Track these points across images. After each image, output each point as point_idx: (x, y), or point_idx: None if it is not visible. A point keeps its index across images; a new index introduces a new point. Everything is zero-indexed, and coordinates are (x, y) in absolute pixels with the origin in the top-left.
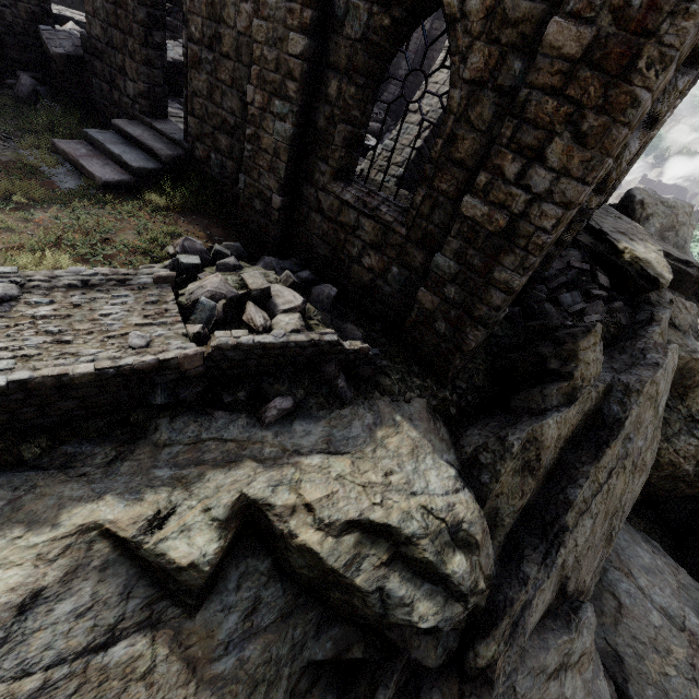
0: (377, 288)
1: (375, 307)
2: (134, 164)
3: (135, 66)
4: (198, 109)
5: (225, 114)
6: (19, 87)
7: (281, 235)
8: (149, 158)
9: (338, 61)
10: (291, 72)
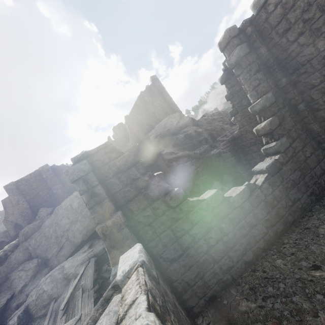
0: None
1: None
2: None
3: None
4: None
5: None
6: None
7: None
8: None
9: None
10: None
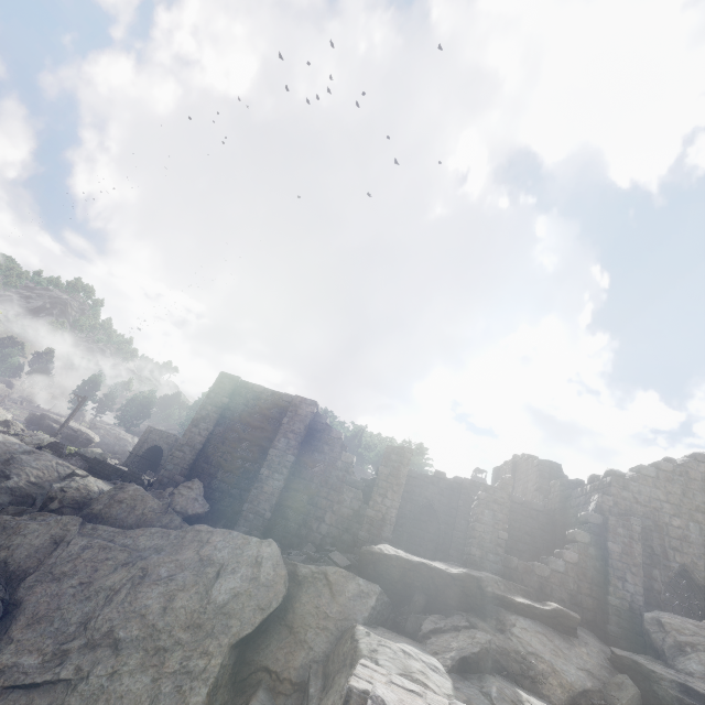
0: None
1: None
2: None
3: None
4: None
5: None
6: None
7: None
8: None
9: None
10: None
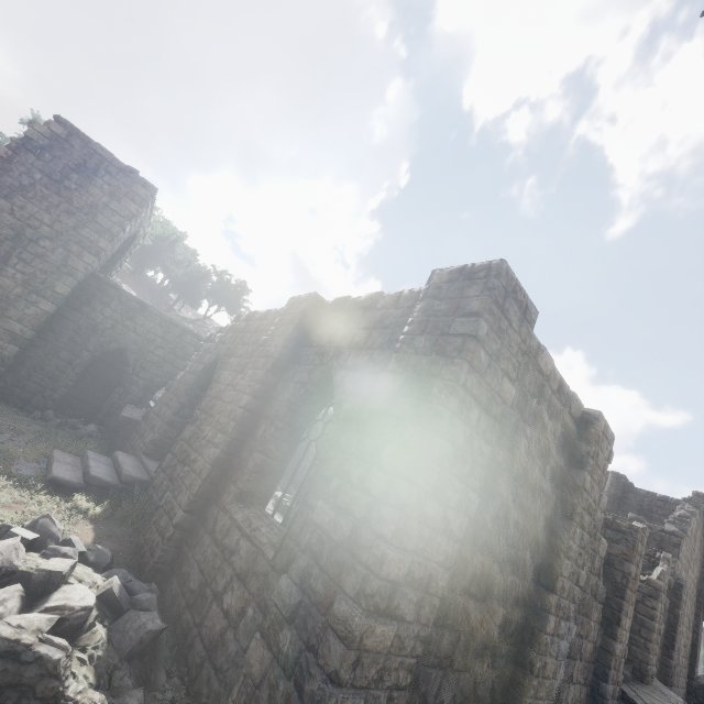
0: (223, 646)
1: (209, 684)
2: (94, 473)
3: (161, 424)
4: (177, 448)
5: (191, 450)
6: (82, 430)
7: (167, 559)
8: (113, 475)
9: (270, 413)
10: (236, 416)
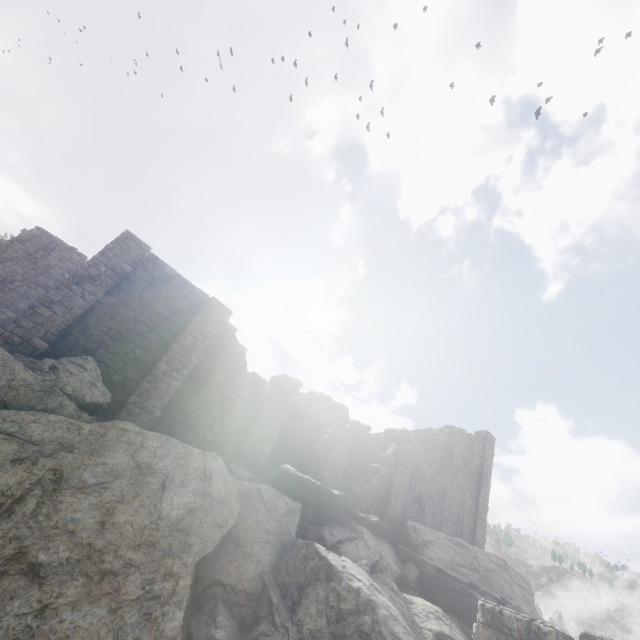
0: None
1: None
2: None
3: None
4: None
5: None
6: None
7: None
8: None
9: None
10: None
